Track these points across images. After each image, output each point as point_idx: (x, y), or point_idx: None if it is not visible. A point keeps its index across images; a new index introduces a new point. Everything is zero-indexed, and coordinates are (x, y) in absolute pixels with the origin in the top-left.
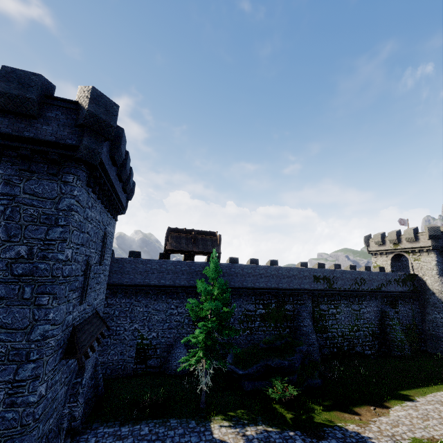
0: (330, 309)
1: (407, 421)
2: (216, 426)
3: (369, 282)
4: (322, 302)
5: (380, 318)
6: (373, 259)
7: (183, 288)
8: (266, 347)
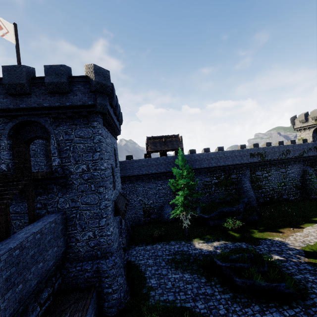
0: (263, 174)
1: (314, 234)
2: (196, 243)
3: (293, 151)
4: (257, 170)
5: (302, 175)
6: (298, 134)
7: (163, 174)
8: (220, 202)
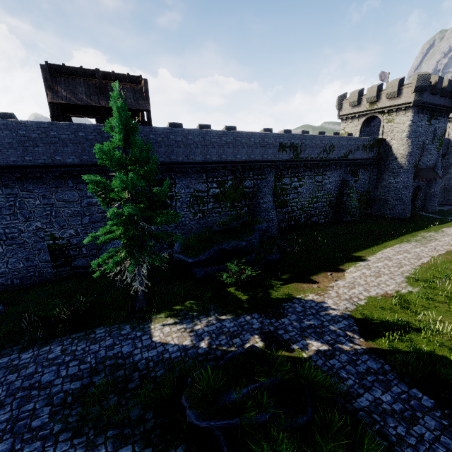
0: (293, 182)
1: (362, 282)
2: (157, 326)
3: (338, 149)
4: (285, 175)
5: (339, 188)
6: (342, 126)
7: (99, 168)
8: (220, 230)
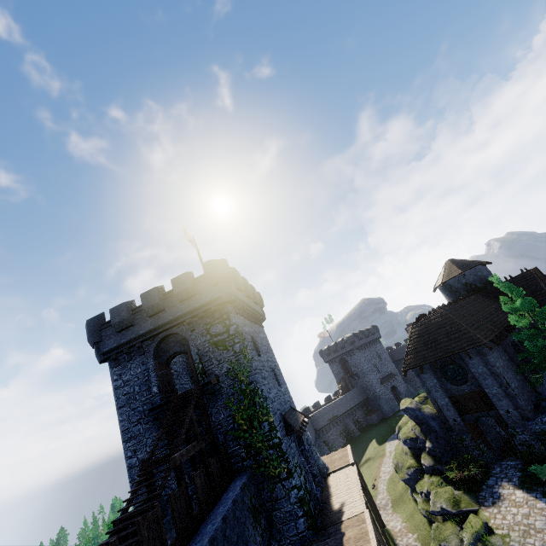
0: None
1: None
2: None
3: None
4: None
5: None
6: None
7: None
8: None
